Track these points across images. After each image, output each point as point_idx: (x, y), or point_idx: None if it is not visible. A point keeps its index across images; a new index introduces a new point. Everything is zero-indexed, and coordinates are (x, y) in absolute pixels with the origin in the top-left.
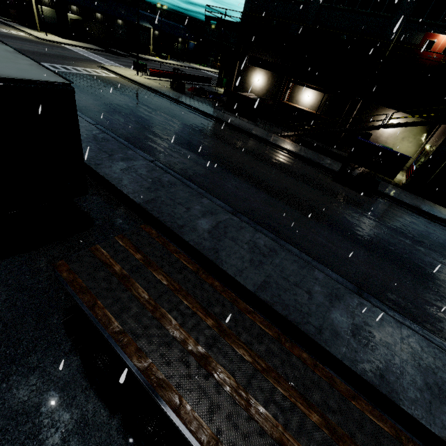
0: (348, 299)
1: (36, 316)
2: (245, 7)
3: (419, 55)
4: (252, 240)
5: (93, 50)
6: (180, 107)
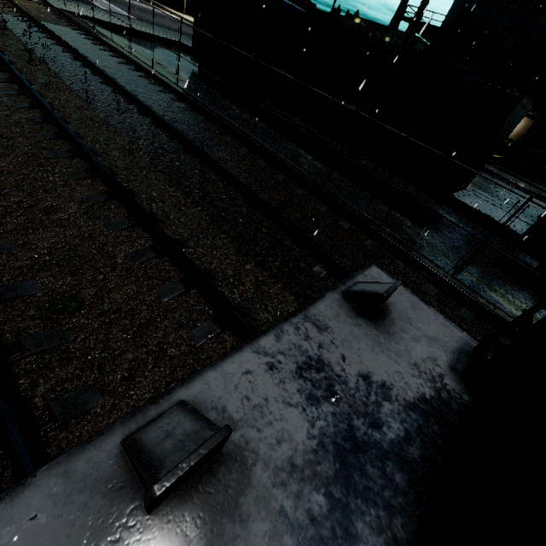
0: None
1: (482, 264)
2: (451, 11)
3: None
4: None
5: None
6: None
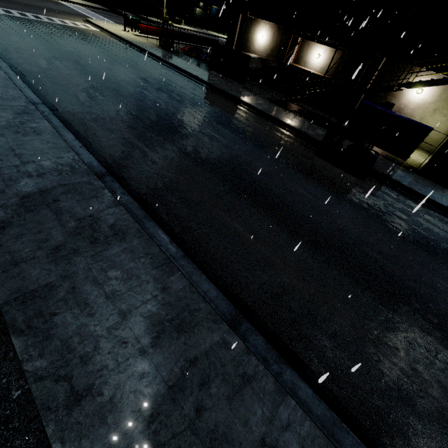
0: (203, 332)
1: None
2: None
3: None
4: (96, 215)
5: (93, 8)
6: (154, 63)
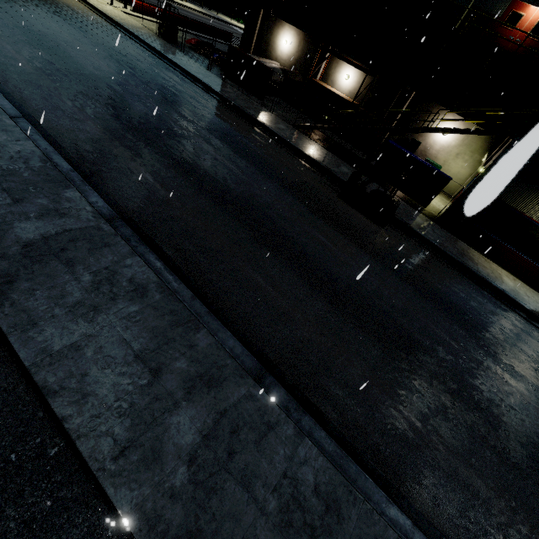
0: (231, 387)
1: None
2: None
3: (498, 34)
4: (112, 267)
5: None
6: (153, 59)
